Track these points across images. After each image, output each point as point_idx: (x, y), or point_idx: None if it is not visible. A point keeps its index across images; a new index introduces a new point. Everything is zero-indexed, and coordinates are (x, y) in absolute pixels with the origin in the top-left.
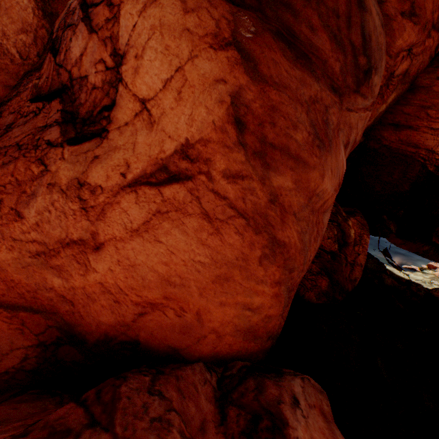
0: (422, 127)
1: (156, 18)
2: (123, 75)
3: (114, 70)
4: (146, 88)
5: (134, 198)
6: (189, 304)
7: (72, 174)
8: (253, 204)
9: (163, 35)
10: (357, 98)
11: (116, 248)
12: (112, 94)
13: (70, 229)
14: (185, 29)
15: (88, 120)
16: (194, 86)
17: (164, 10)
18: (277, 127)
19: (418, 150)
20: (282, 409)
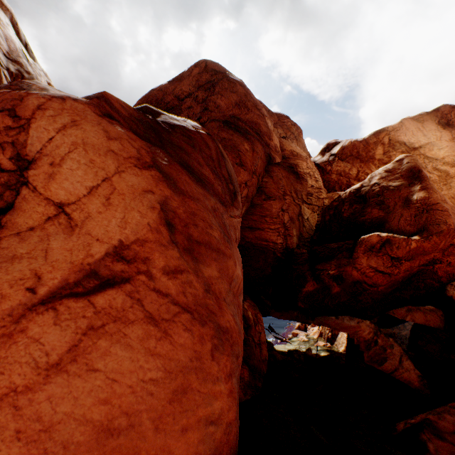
0: (266, 228)
1: (79, 138)
2: (30, 178)
3: (16, 172)
4: (65, 192)
5: (52, 318)
6: (141, 454)
7: None
8: (193, 295)
9: (87, 151)
10: (234, 209)
11: (14, 409)
12: (8, 196)
13: None
14: (110, 150)
15: None
16: (124, 194)
17: (88, 133)
18: (200, 227)
19: (269, 243)
20: None
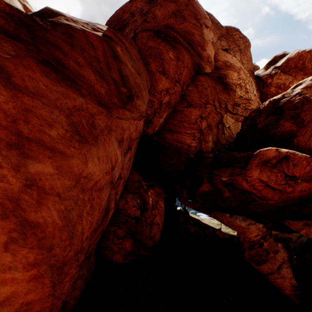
0: (182, 132)
1: None
2: None
3: None
4: None
5: None
6: None
7: None
8: (3, 189)
9: None
10: (125, 111)
11: None
12: None
13: None
14: None
15: None
16: None
17: None
18: (31, 124)
19: (183, 145)
20: None
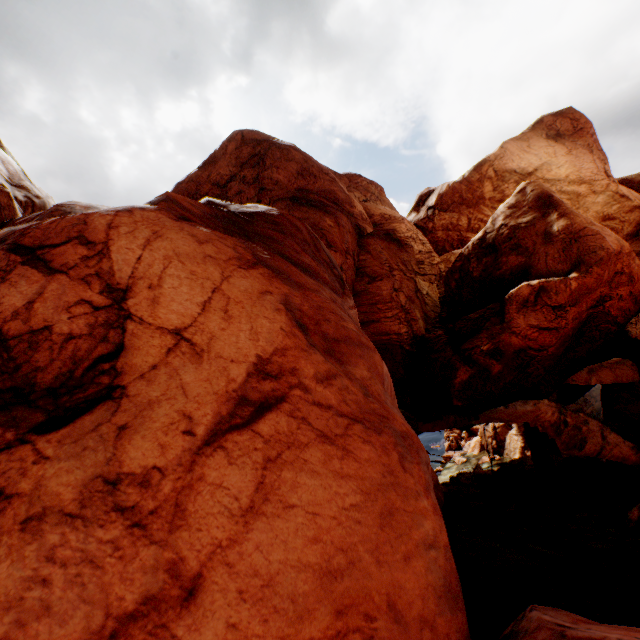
0: (381, 318)
1: (168, 249)
2: (131, 309)
3: (113, 307)
4: (176, 316)
5: (224, 457)
6: (372, 595)
7: (82, 474)
8: (355, 402)
9: (184, 262)
10: (347, 298)
11: (227, 567)
12: (113, 336)
13: (112, 591)
14: (207, 256)
15: (61, 387)
16: (241, 302)
17: (176, 242)
18: (332, 322)
19: (391, 336)
20: (573, 635)
